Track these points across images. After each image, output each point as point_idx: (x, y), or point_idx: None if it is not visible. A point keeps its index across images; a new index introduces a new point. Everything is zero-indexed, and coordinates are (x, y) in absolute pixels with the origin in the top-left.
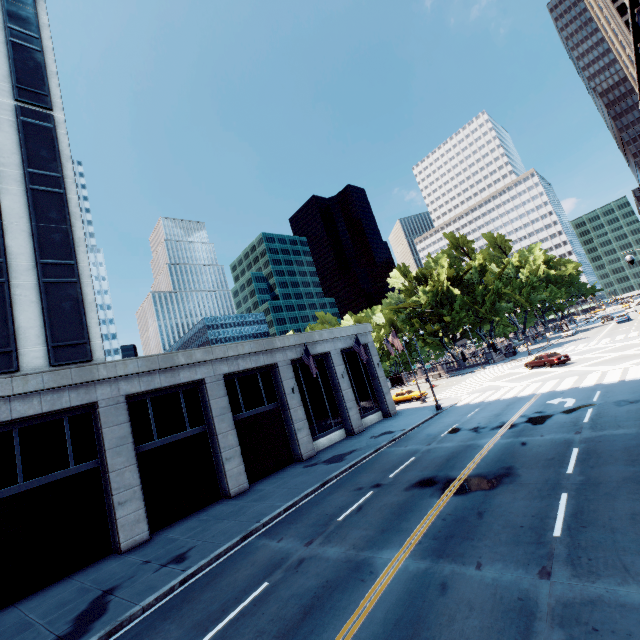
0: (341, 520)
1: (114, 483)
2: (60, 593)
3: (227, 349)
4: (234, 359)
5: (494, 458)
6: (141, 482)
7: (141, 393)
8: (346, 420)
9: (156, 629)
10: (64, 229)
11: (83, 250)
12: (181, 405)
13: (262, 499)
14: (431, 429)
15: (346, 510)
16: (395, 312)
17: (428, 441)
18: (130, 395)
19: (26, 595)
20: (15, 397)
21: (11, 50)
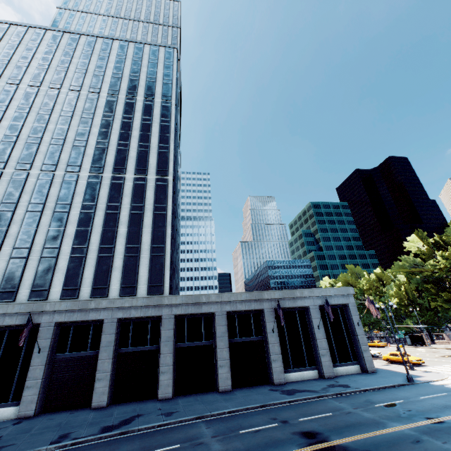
0: (241, 432)
1: (161, 360)
2: (129, 407)
3: (230, 296)
4: (234, 302)
5: (376, 441)
6: (175, 364)
7: (182, 315)
8: (319, 364)
9: (134, 440)
10: (163, 230)
11: (169, 239)
12: (202, 325)
13: (228, 400)
14: (377, 396)
15: (251, 428)
16: (408, 274)
17: (359, 405)
18: (176, 315)
19: (122, 402)
20: (133, 307)
21: (158, 155)
